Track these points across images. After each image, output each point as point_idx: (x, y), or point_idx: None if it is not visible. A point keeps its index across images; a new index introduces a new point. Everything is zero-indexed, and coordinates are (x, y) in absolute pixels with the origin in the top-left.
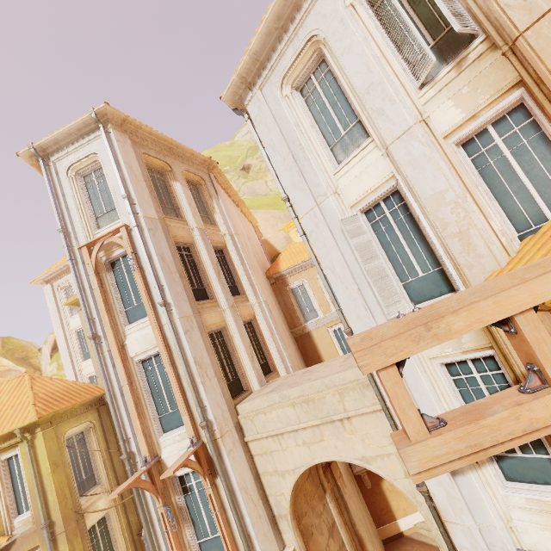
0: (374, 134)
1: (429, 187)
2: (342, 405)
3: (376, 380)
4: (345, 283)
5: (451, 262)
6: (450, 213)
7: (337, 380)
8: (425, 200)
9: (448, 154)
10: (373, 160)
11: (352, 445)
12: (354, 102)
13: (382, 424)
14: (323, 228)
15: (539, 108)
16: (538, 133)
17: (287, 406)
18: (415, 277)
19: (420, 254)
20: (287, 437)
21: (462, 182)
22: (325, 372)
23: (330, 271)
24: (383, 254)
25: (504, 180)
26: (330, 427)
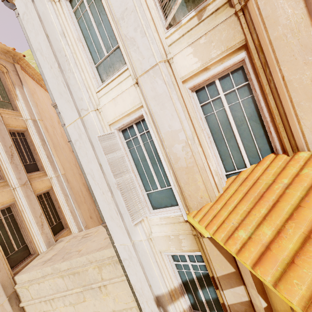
0: (128, 62)
1: (167, 123)
2: (100, 276)
3: (123, 264)
4: (102, 189)
5: (179, 188)
6: (181, 150)
7: (98, 257)
8: (164, 134)
9: (184, 97)
10: (127, 87)
11: (106, 303)
12: (112, 25)
13: (128, 287)
14: (85, 140)
15: (255, 75)
16: (250, 95)
17: (57, 277)
18: (155, 189)
19: (160, 173)
20: (56, 300)
21: (193, 124)
22: (93, 244)
23: (91, 177)
24: (134, 168)
25: (222, 128)
26: (90, 291)
